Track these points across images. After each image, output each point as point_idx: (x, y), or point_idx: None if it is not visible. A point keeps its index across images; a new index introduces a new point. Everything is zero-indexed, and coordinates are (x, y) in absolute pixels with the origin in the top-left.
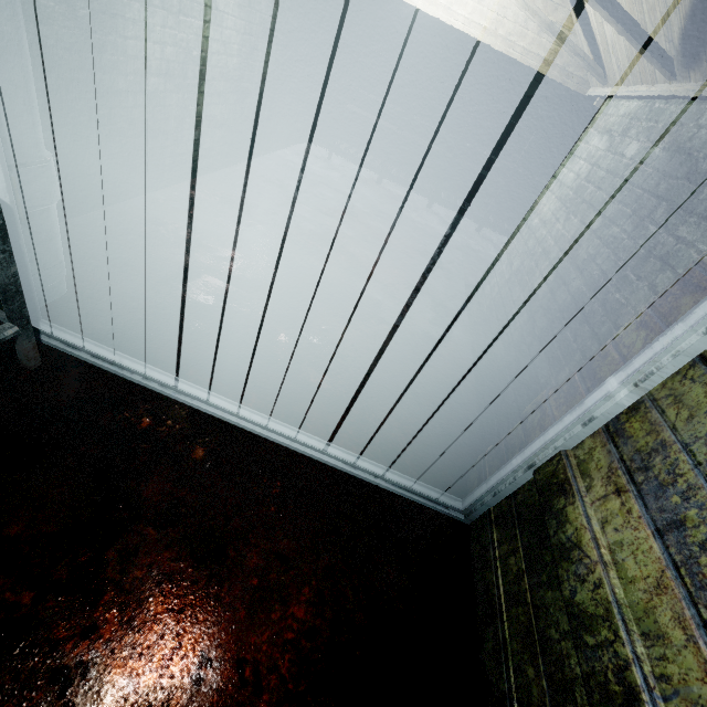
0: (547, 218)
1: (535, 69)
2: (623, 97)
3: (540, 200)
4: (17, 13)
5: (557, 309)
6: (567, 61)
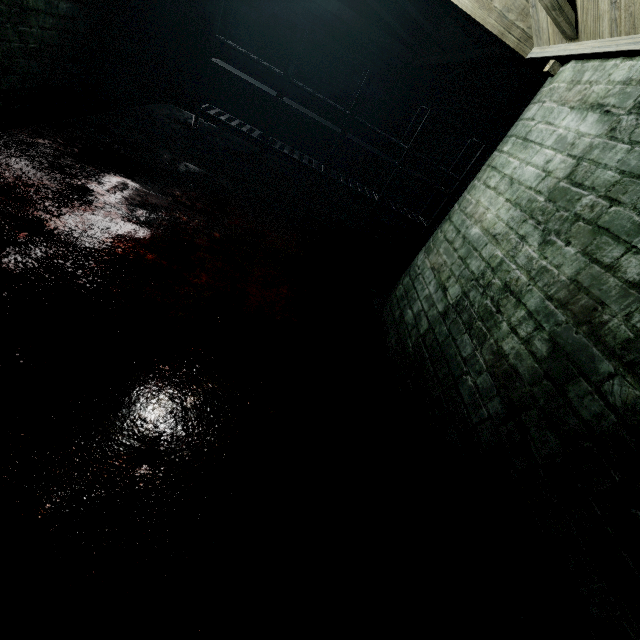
0: (498, 230)
1: (465, 10)
2: (617, 54)
3: (476, 199)
4: None
5: (582, 430)
6: (508, 3)
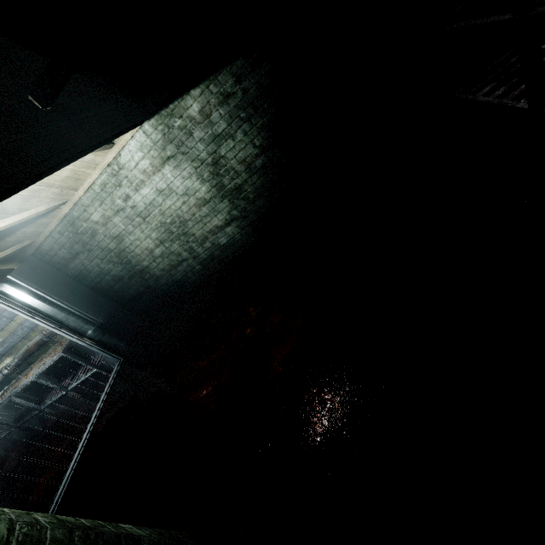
0: None
1: None
2: None
3: None
4: (62, 311)
5: None
6: None
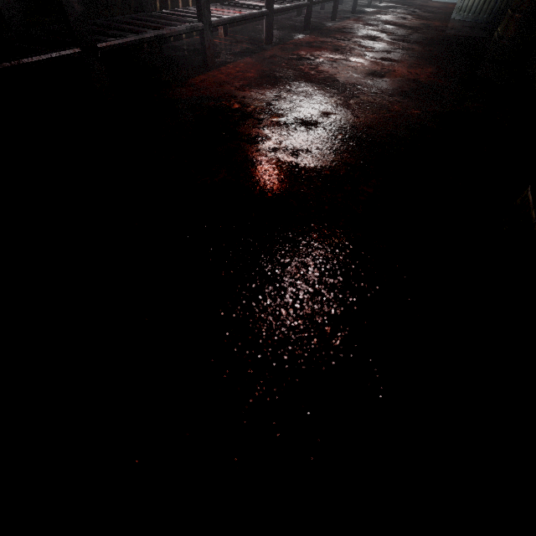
0: None
1: None
2: None
3: None
4: None
5: None
6: None
